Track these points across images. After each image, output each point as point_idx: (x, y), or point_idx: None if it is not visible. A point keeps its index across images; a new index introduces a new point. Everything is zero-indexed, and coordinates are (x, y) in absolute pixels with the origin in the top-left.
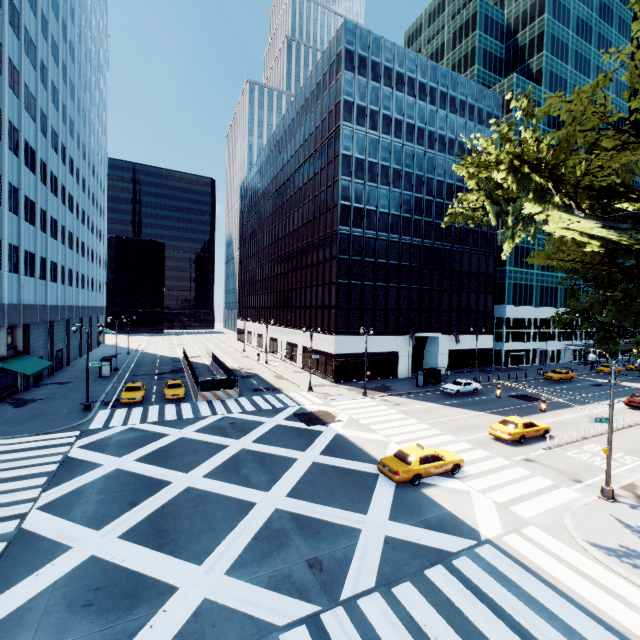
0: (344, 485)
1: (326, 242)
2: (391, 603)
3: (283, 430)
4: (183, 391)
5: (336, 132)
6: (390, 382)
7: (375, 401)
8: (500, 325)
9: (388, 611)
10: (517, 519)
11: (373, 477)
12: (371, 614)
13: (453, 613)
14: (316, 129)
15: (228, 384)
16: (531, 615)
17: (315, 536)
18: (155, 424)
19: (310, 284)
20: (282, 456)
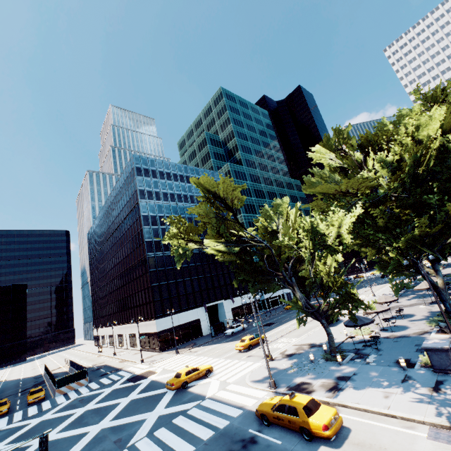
0: (146, 403)
1: (142, 263)
2: (151, 438)
3: (117, 391)
4: (43, 393)
5: (137, 205)
6: (197, 340)
7: (183, 354)
8: None
9: (148, 441)
10: (227, 384)
11: (164, 393)
12: (140, 445)
13: (178, 429)
14: (128, 202)
15: (80, 376)
16: (210, 416)
17: (121, 430)
18: (20, 421)
19: (137, 290)
20: (112, 404)
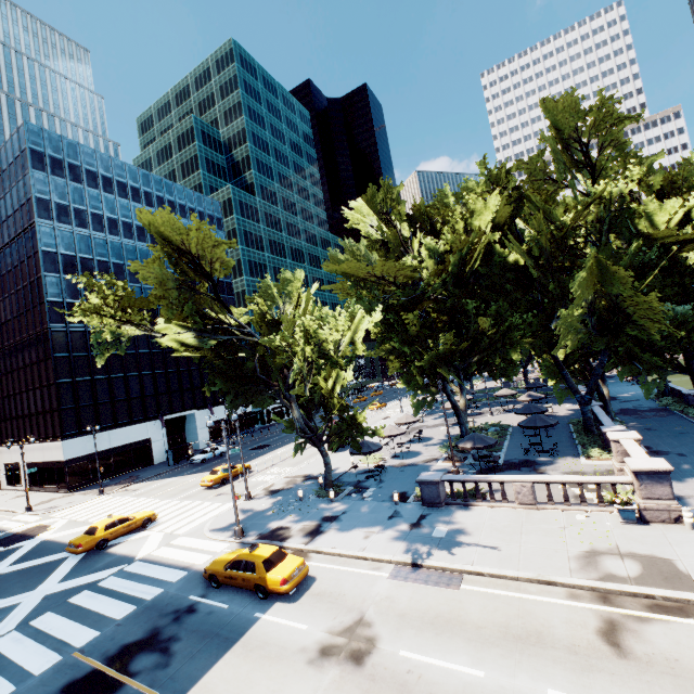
0: (24, 579)
1: (38, 341)
2: (24, 630)
3: None
4: None
5: (32, 228)
6: (142, 471)
7: (112, 495)
8: None
9: (18, 636)
10: (174, 537)
11: (63, 560)
12: None
13: (76, 611)
14: (9, 218)
15: None
16: (136, 585)
17: None
18: None
19: (26, 388)
20: None
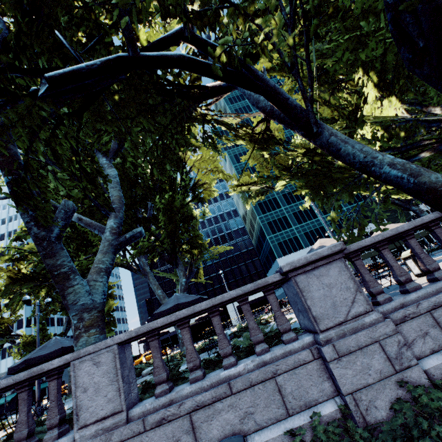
0: None
1: None
2: None
3: None
4: None
5: None
6: None
7: None
8: None
9: None
10: None
11: None
12: None
13: None
14: None
15: None
16: None
17: None
18: None
19: None
20: None
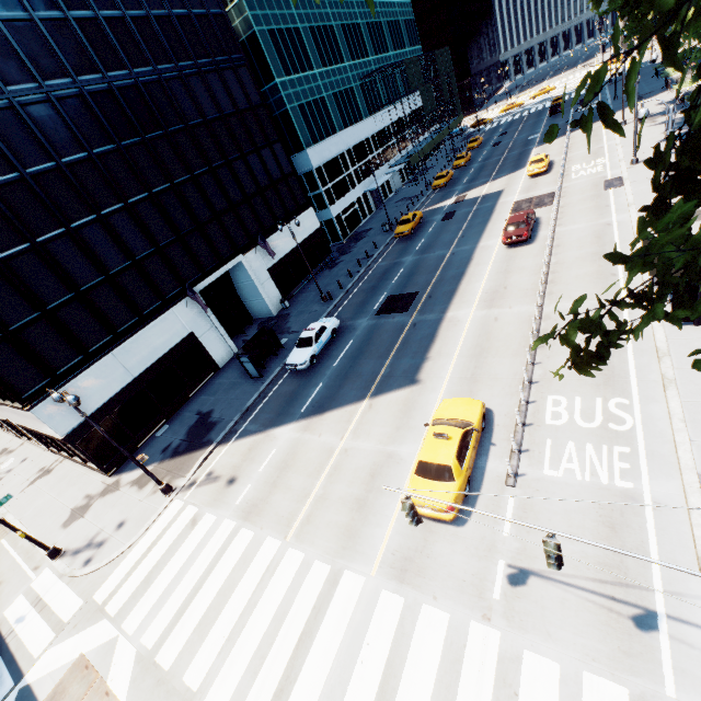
0: None
1: None
2: None
3: None
4: None
5: None
6: (210, 394)
7: (190, 500)
8: (314, 184)
9: None
10: None
11: None
12: None
13: None
14: None
15: None
16: None
17: None
18: None
19: None
20: None
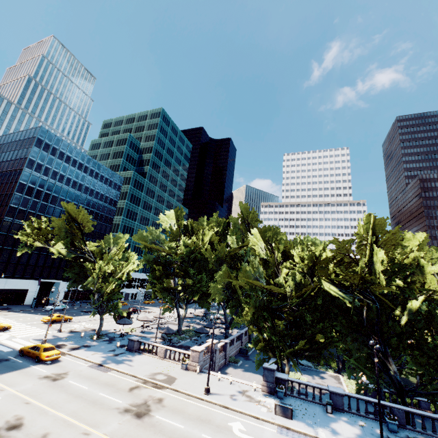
0: None
1: None
2: None
3: None
4: None
5: (20, 170)
6: (15, 306)
7: None
8: None
9: None
10: (15, 338)
11: None
12: None
13: None
14: (11, 161)
15: None
16: None
17: None
18: None
19: None
20: None
